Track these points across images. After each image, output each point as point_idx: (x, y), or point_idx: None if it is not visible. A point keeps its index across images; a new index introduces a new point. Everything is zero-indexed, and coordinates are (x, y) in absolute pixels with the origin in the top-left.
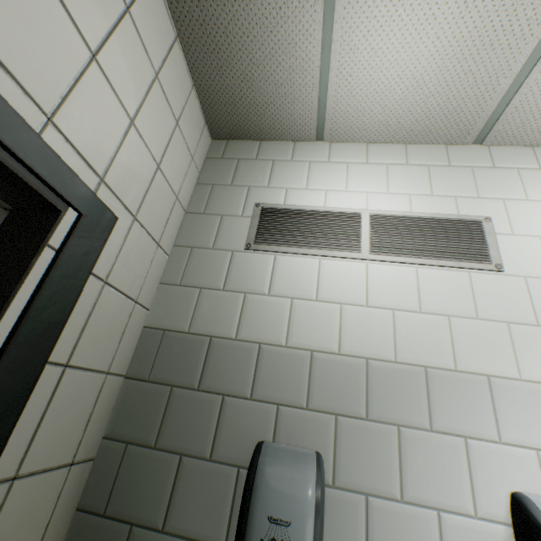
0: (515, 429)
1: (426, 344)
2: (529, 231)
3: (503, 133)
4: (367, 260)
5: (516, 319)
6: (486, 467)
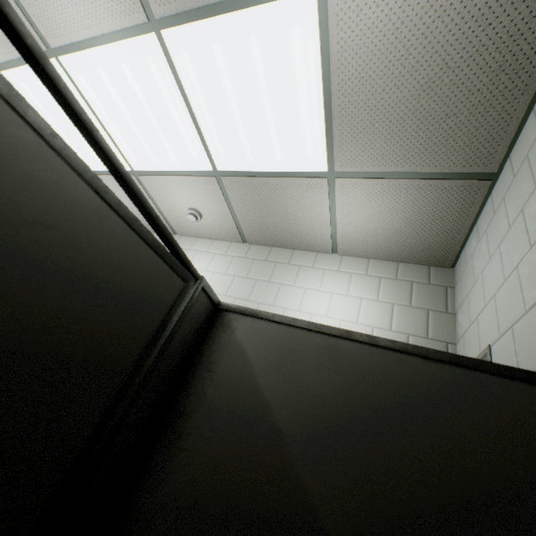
0: None
1: None
2: None
3: (180, 231)
4: None
5: None
6: None
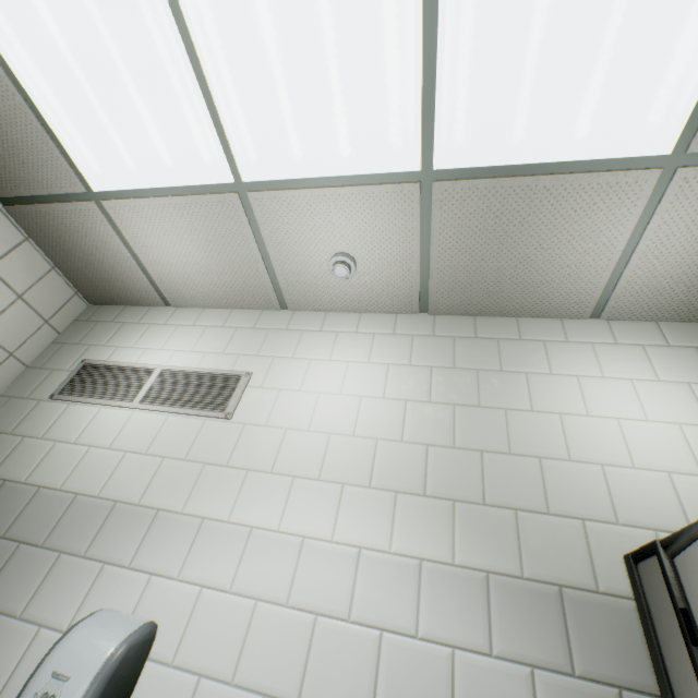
0: (147, 556)
1: (131, 481)
2: (276, 384)
3: (296, 301)
4: (136, 409)
5: (214, 460)
6: (103, 589)
